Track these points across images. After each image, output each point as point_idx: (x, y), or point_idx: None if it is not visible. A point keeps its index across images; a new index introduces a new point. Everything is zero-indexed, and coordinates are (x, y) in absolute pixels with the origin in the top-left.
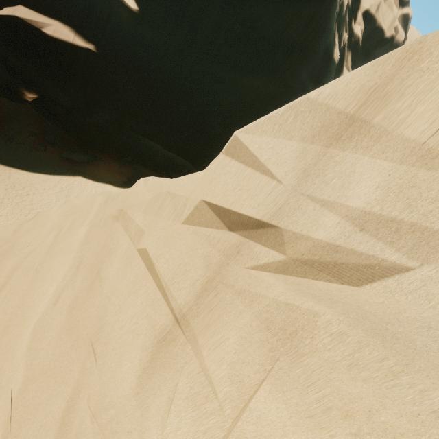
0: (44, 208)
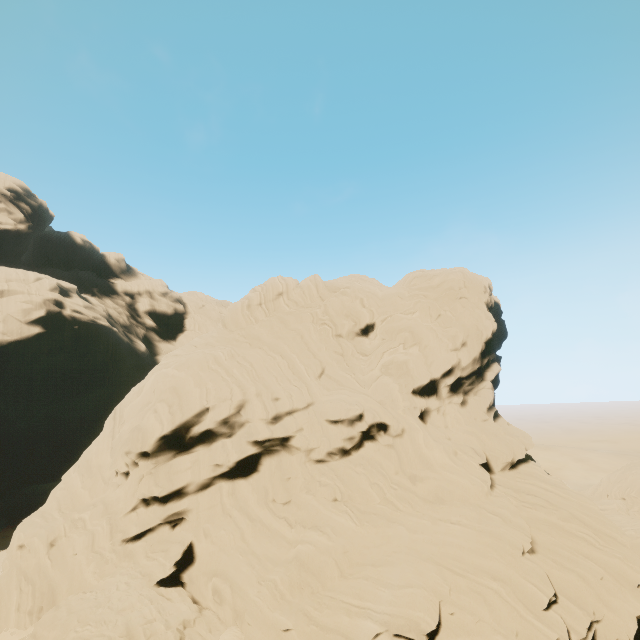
0: None
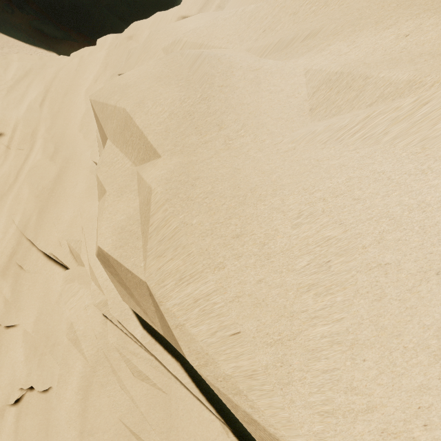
0: None
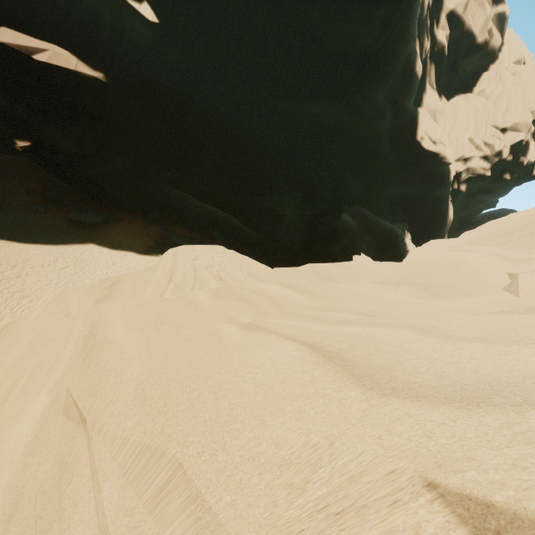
0: (39, 295)
